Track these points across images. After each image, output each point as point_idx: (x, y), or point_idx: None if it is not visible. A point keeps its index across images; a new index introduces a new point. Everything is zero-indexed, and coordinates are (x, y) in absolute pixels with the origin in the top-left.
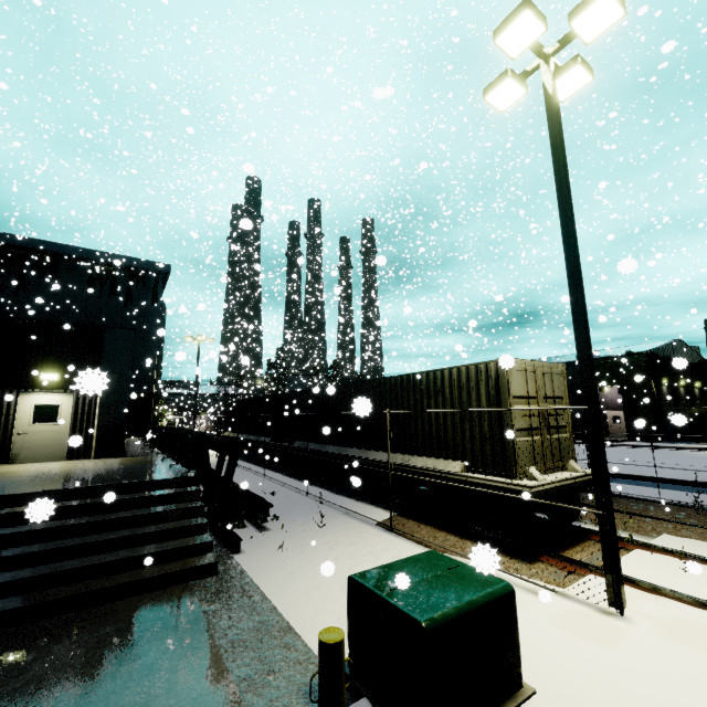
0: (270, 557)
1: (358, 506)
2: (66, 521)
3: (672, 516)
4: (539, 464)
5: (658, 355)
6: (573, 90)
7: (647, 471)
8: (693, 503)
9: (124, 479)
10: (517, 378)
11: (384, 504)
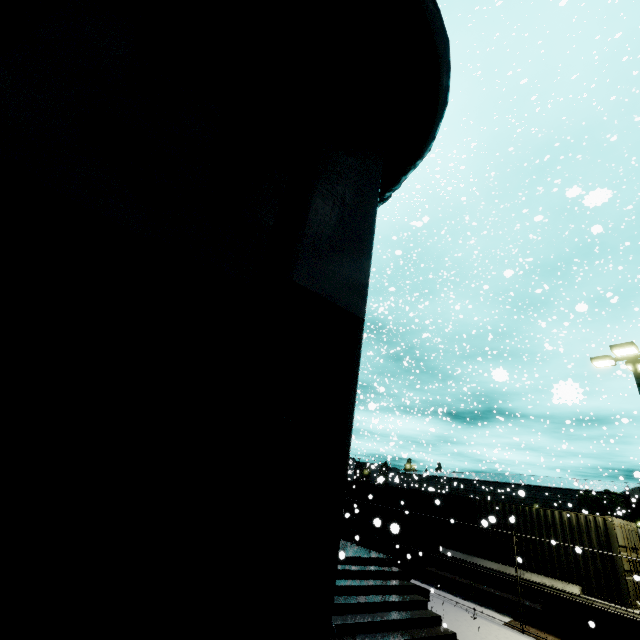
0: (466, 637)
1: (470, 604)
2: (358, 582)
3: None
4: (638, 599)
5: (631, 497)
6: (639, 368)
7: None
8: None
9: (355, 553)
10: (618, 532)
11: (492, 607)
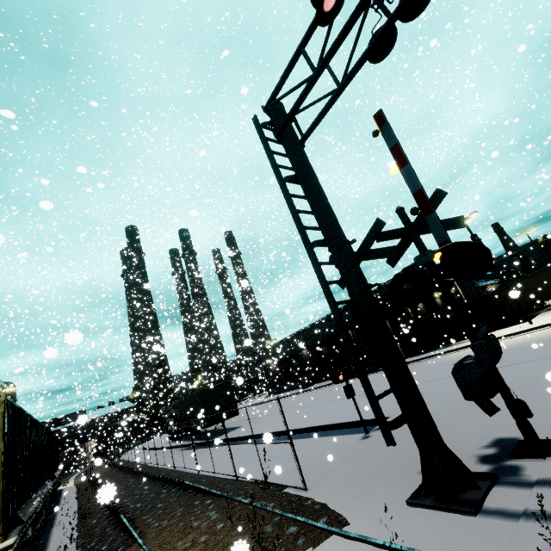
0: None
1: None
2: None
3: (193, 542)
4: None
5: None
6: None
7: (346, 412)
8: (280, 484)
9: None
10: None
11: None
